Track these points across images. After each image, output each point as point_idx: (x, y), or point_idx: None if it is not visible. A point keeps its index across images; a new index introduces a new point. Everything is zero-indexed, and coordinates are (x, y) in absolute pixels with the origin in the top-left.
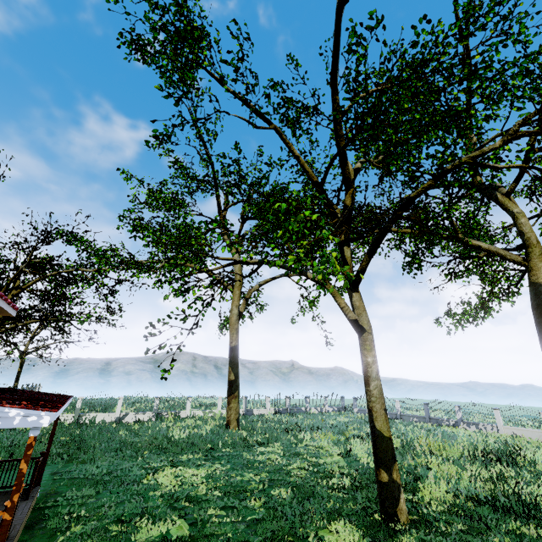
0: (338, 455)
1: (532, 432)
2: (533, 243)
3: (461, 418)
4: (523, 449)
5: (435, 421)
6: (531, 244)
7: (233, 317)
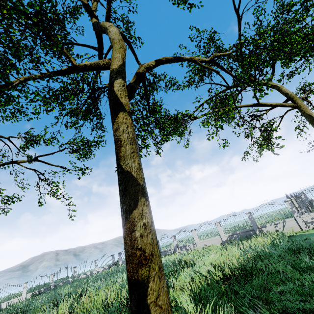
0: None
1: (214, 240)
2: (114, 41)
3: (176, 245)
4: (191, 263)
5: (163, 253)
6: (113, 43)
7: None
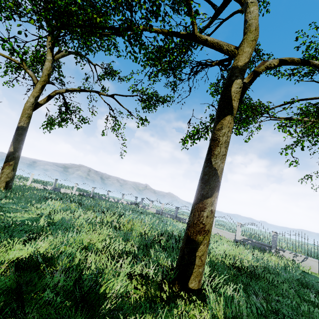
0: (38, 215)
1: (228, 234)
2: (250, 29)
3: None
4: None
5: (178, 218)
6: (248, 30)
7: (27, 103)
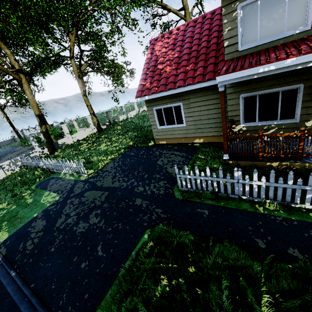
0: None
1: None
2: None
3: None
4: None
5: None
6: None
7: None
